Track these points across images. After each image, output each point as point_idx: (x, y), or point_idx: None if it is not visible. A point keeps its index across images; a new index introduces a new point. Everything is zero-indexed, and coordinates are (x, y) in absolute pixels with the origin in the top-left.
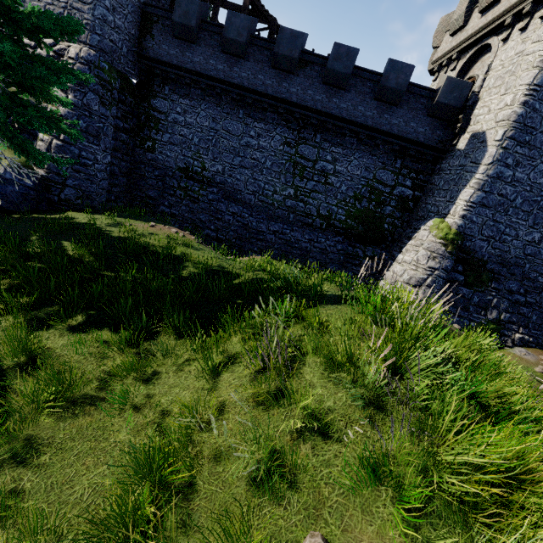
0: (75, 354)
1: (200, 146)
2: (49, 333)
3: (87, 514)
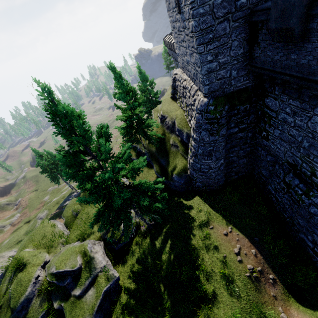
0: None
1: (310, 151)
2: None
3: None
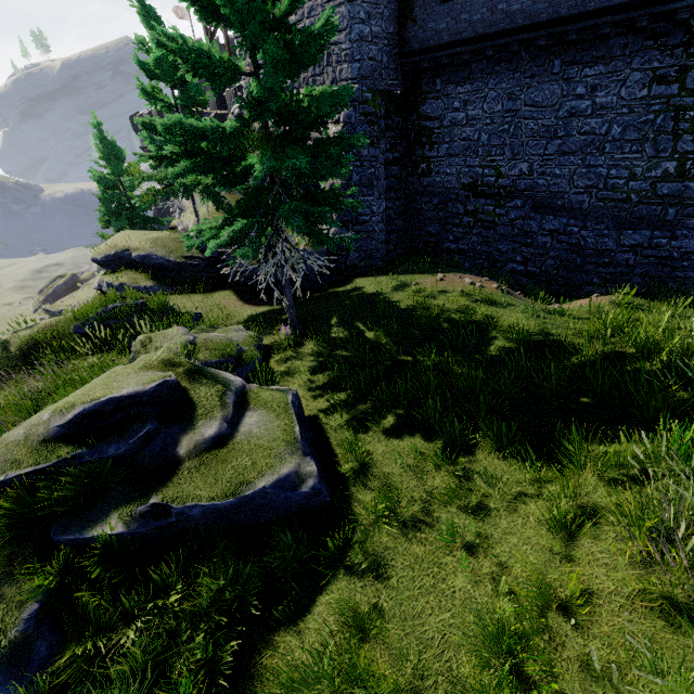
0: (395, 464)
1: (491, 145)
2: (369, 437)
3: (442, 663)
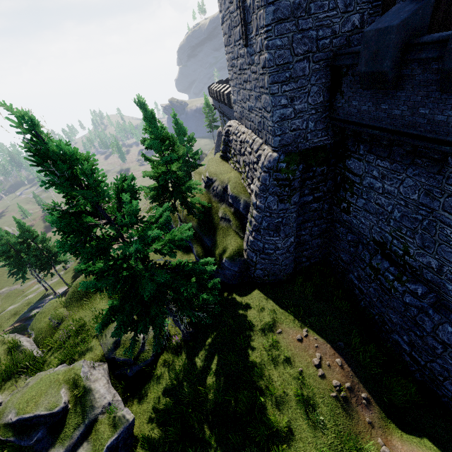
0: None
1: (402, 223)
2: None
3: None
